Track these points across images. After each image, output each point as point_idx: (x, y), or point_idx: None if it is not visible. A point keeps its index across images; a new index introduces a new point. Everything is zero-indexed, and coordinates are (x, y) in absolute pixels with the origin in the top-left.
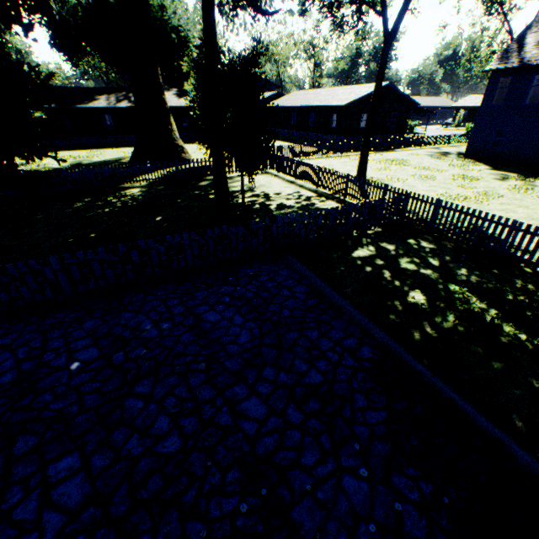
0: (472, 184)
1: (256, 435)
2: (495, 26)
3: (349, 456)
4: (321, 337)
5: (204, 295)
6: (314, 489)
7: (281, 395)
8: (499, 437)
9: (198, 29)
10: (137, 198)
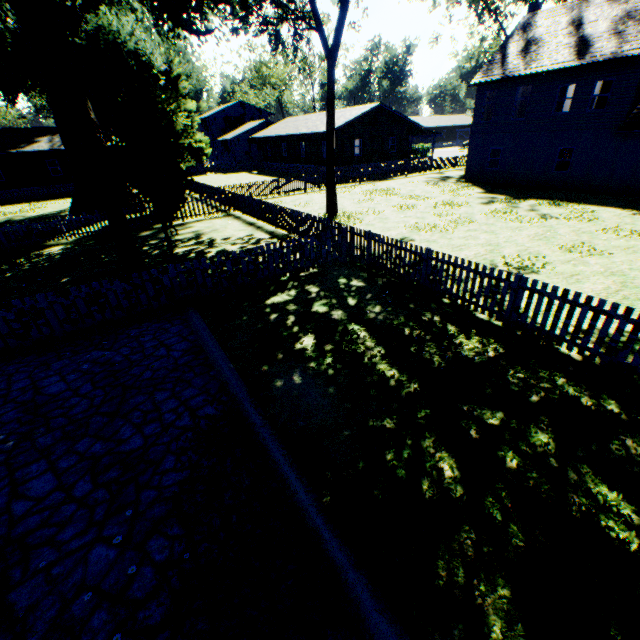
0: (452, 210)
1: (23, 516)
2: (492, 35)
3: (117, 525)
4: (170, 398)
5: (63, 364)
6: (53, 565)
7: (82, 467)
8: (291, 483)
9: (162, 52)
10: (54, 257)
